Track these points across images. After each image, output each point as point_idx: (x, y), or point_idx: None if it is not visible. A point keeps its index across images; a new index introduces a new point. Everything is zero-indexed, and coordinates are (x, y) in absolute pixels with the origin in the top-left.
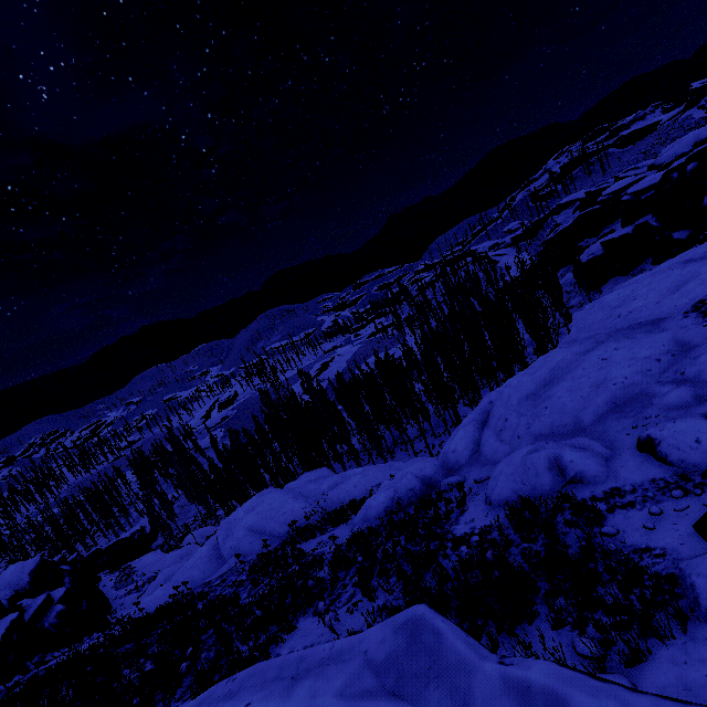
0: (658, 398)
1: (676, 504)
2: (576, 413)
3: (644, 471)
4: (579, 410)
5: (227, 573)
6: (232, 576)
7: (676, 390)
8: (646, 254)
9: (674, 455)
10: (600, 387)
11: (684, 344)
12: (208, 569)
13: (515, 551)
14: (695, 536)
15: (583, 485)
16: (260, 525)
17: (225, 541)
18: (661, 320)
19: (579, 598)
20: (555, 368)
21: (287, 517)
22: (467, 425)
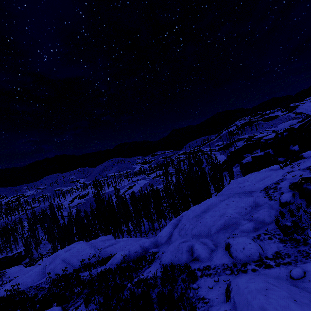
0: (241, 226)
1: (225, 277)
2: (209, 227)
3: (222, 259)
4: (211, 226)
5: (42, 283)
6: (43, 284)
7: (248, 223)
8: (268, 164)
9: (234, 253)
10: (221, 216)
11: (257, 203)
12: (36, 279)
13: (156, 291)
14: (223, 295)
15: (198, 262)
16: (68, 259)
17: (49, 265)
18: (253, 192)
19: None
20: (209, 205)
21: (83, 257)
22: (170, 225)
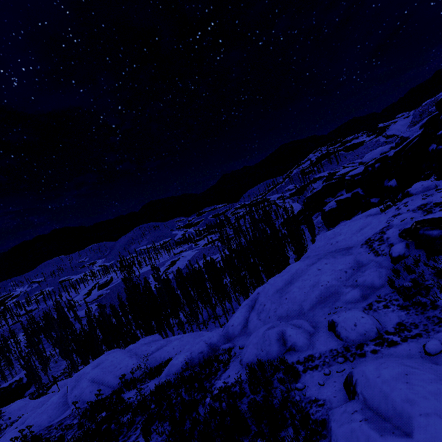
0: (343, 295)
1: (339, 367)
2: (300, 303)
3: (328, 343)
4: (302, 301)
5: (66, 418)
6: (68, 420)
7: (352, 291)
8: (359, 209)
9: (343, 333)
10: (315, 287)
11: (359, 263)
12: (54, 414)
13: (245, 401)
14: (342, 391)
15: (295, 352)
16: (100, 377)
17: (72, 391)
18: (350, 248)
19: (271, 438)
20: (294, 273)
21: (122, 371)
22: (243, 308)
